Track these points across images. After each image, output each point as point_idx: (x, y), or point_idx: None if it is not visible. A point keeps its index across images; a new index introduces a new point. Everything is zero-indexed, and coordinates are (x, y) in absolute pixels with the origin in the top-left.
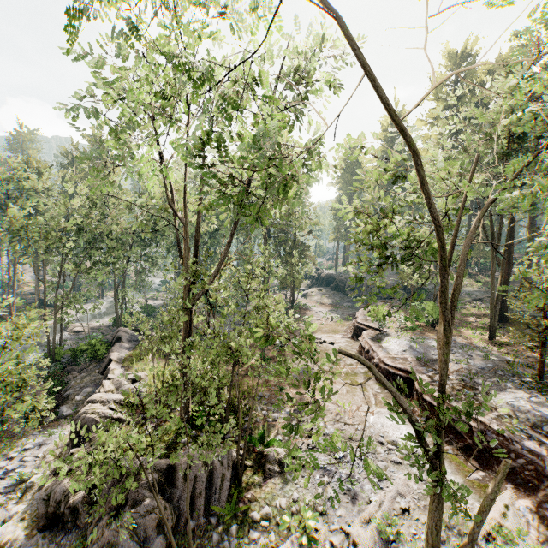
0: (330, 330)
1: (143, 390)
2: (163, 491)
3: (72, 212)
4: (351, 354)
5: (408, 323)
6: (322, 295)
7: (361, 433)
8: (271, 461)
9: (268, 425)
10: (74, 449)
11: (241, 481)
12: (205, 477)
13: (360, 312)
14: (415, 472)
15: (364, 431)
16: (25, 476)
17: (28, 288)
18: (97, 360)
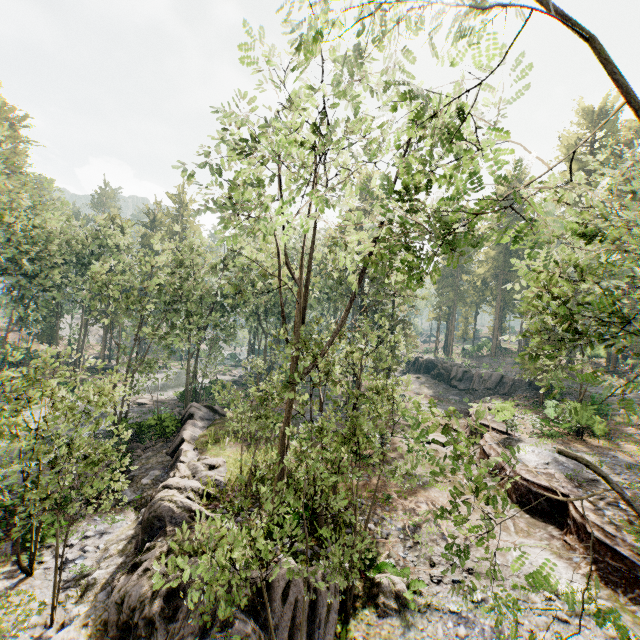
0: (438, 429)
1: (223, 479)
2: (256, 613)
3: (155, 272)
4: (573, 453)
5: (542, 427)
6: (421, 384)
7: (503, 570)
8: (386, 593)
9: (376, 543)
10: (151, 544)
11: (348, 615)
12: (307, 602)
13: (475, 409)
14: (592, 637)
15: (507, 568)
16: (86, 570)
17: (92, 351)
18: (163, 439)
